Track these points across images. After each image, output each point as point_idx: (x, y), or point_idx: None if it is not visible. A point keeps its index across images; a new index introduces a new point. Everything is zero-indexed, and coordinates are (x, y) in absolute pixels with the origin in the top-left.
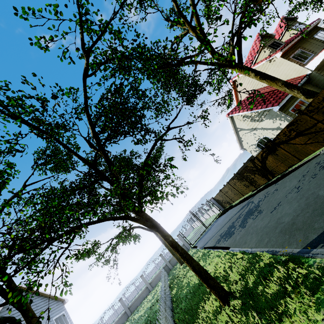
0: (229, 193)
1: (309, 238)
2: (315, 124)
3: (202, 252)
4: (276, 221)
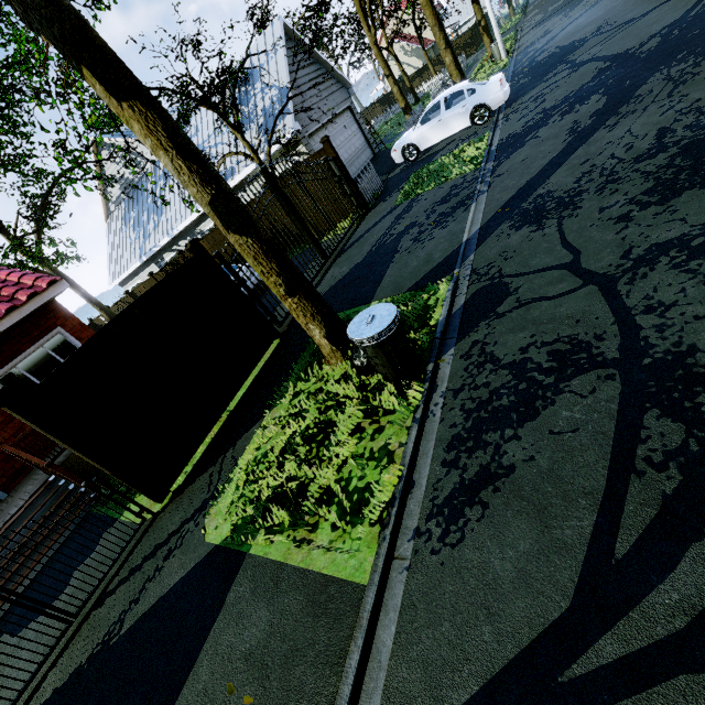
0: None
1: None
2: None
3: None
4: None
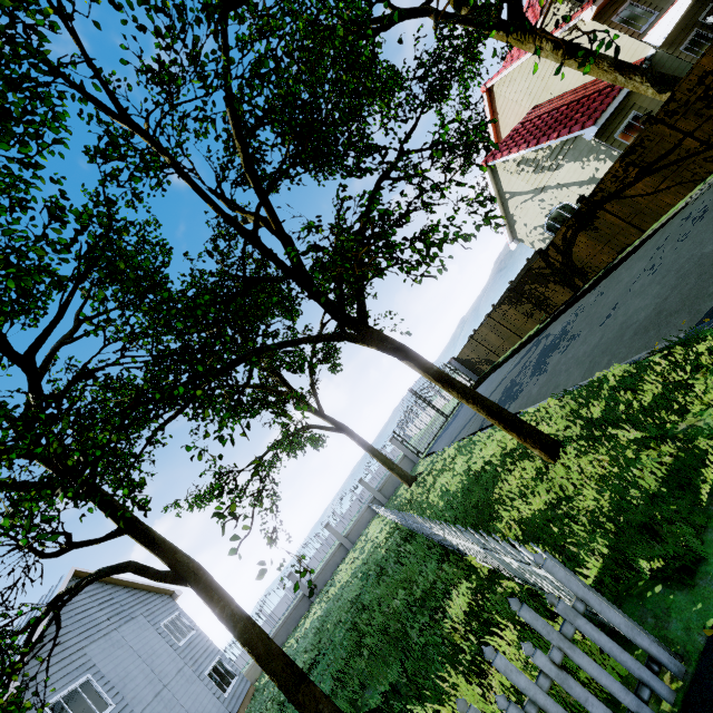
0: (490, 338)
1: (703, 310)
2: (679, 143)
3: (453, 448)
4: (619, 328)
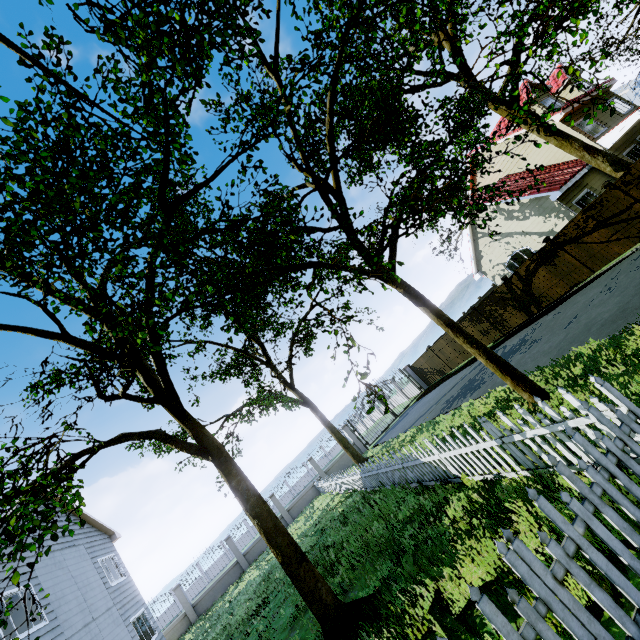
0: (446, 351)
1: None
2: (630, 206)
3: (410, 432)
4: (584, 326)
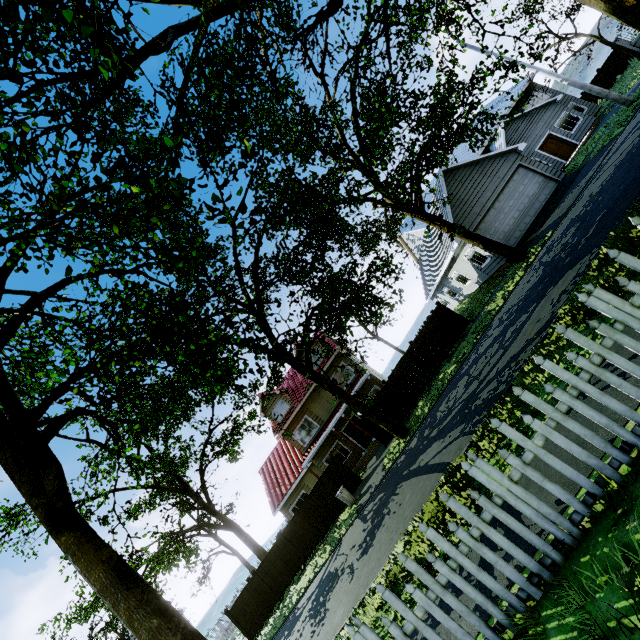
0: None
1: None
2: None
3: None
4: None
